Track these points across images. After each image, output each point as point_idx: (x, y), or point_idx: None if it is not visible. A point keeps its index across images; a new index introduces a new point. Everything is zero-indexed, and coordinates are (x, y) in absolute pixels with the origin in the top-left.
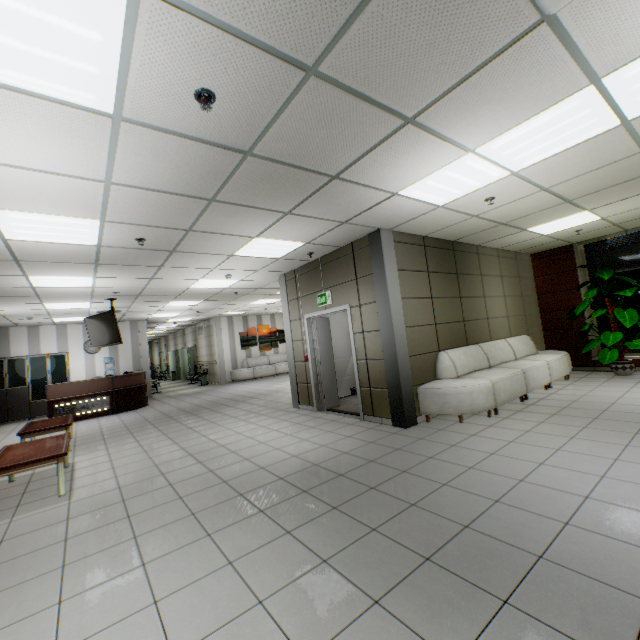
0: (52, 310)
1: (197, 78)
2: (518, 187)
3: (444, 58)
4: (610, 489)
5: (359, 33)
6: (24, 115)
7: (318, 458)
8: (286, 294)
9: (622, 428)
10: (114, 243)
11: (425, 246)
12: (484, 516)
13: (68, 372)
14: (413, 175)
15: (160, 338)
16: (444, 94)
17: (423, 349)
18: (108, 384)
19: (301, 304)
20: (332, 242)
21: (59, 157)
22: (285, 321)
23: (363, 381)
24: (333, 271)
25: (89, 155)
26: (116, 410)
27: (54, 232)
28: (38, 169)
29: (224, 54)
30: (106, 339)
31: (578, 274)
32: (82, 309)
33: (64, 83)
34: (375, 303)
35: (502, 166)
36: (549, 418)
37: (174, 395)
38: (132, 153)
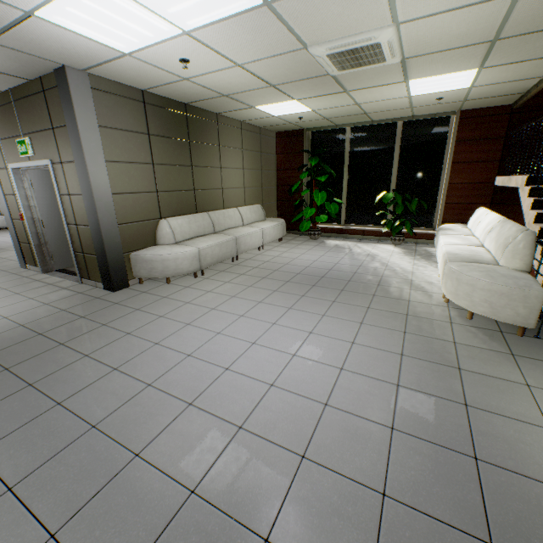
0: None
1: None
2: (208, 54)
3: None
4: (212, 345)
5: None
6: None
7: None
8: None
9: (272, 286)
10: None
11: (146, 103)
12: (88, 388)
13: None
14: None
15: None
16: None
17: (140, 217)
18: None
19: (3, 149)
20: (5, 69)
21: None
22: None
23: (77, 246)
24: (28, 112)
25: None
26: None
27: None
28: None
29: None
30: None
31: (304, 157)
32: None
33: None
34: (75, 163)
35: (164, 17)
36: (236, 278)
37: None
38: None
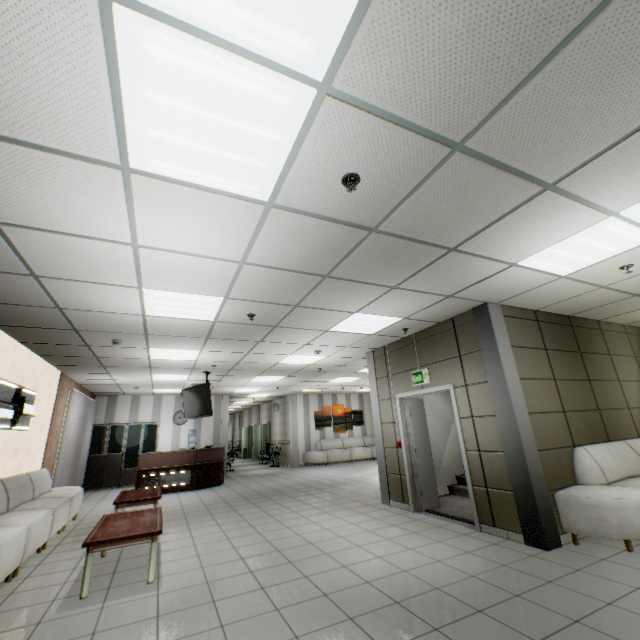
0: (156, 381)
1: (348, 164)
2: None
3: (604, 120)
4: None
5: (516, 106)
6: (198, 208)
7: (437, 578)
8: (374, 371)
9: None
10: (228, 318)
11: (538, 321)
12: None
13: (157, 442)
14: (539, 243)
15: (235, 413)
16: (594, 156)
17: (553, 442)
18: (191, 457)
19: (392, 382)
20: (431, 317)
21: (211, 242)
22: (373, 400)
23: (476, 478)
24: (430, 347)
25: (235, 239)
26: (195, 486)
27: (184, 308)
28: (191, 253)
29: (379, 140)
30: (198, 410)
31: None
32: (180, 381)
33: (238, 179)
34: (486, 383)
35: None
36: None
37: (247, 474)
38: (271, 235)
